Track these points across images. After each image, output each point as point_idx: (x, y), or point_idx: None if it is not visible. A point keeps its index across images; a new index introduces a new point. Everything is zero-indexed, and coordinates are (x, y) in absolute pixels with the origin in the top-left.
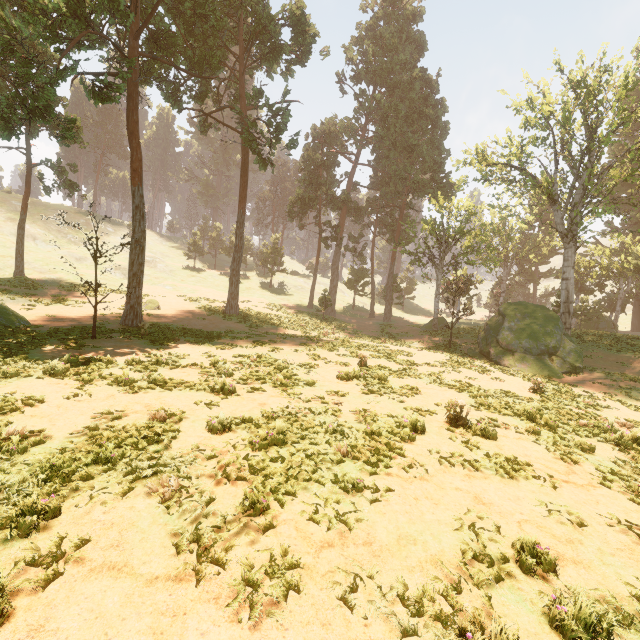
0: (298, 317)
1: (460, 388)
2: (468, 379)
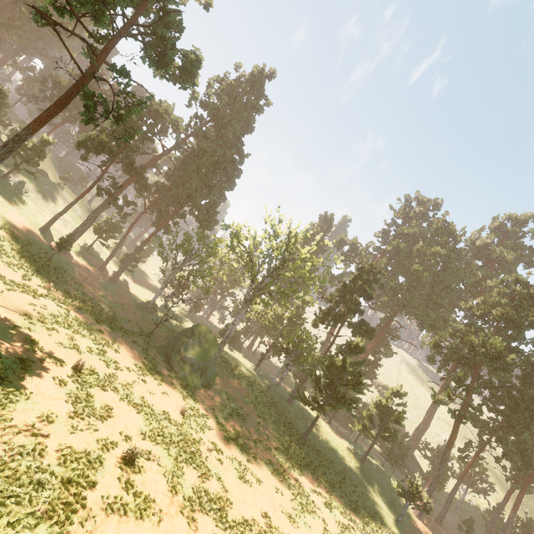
0: (25, 247)
1: (141, 409)
2: (149, 393)
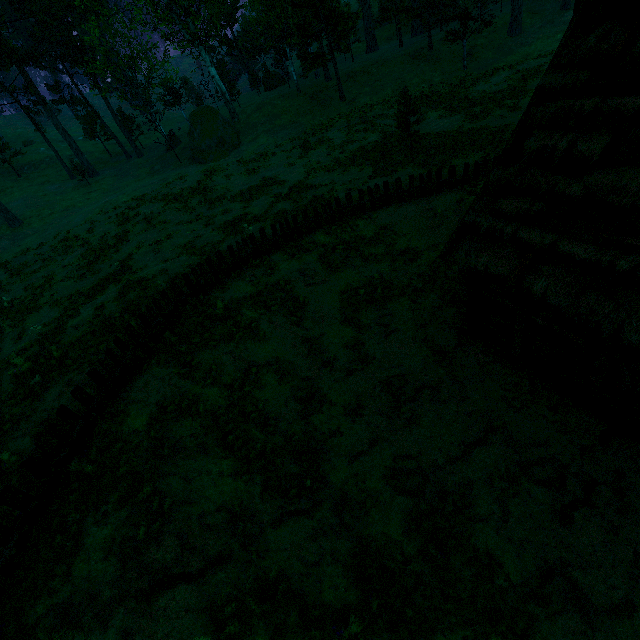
0: (69, 196)
1: (161, 200)
2: (170, 190)
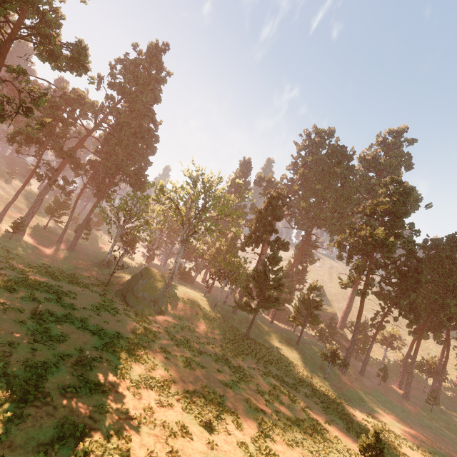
0: None
1: (95, 332)
2: (103, 322)
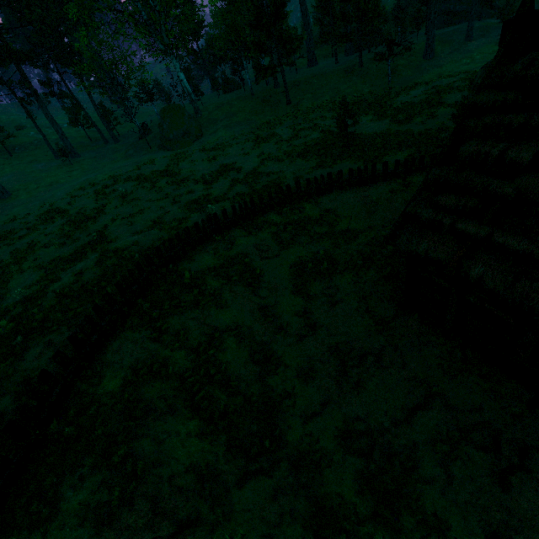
0: (54, 173)
1: (134, 179)
2: (142, 172)
